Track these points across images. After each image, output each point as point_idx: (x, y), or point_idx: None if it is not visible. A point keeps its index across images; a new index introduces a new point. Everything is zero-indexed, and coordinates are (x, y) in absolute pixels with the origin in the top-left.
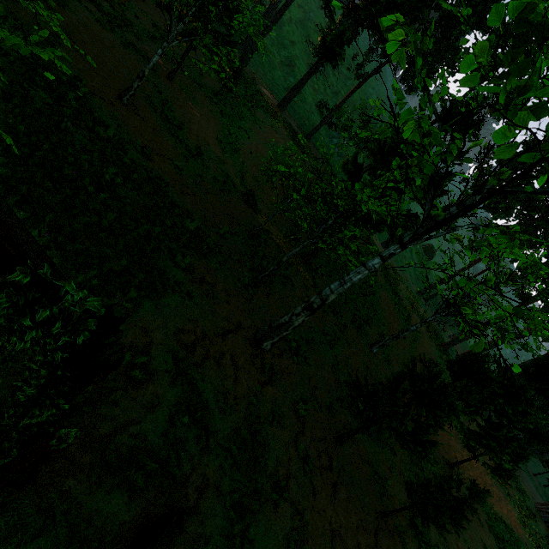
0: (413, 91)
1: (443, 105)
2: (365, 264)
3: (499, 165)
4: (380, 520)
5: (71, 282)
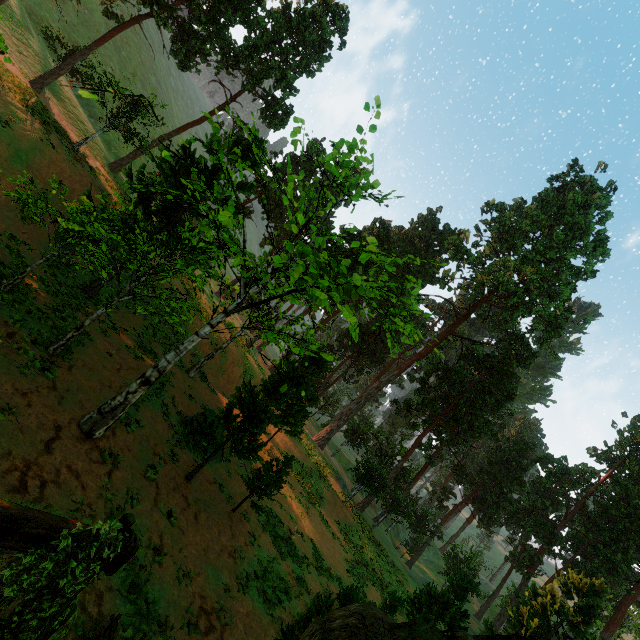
0: (186, 68)
1: (231, 138)
2: (198, 333)
3: (273, 173)
4: (231, 517)
5: (99, 522)
